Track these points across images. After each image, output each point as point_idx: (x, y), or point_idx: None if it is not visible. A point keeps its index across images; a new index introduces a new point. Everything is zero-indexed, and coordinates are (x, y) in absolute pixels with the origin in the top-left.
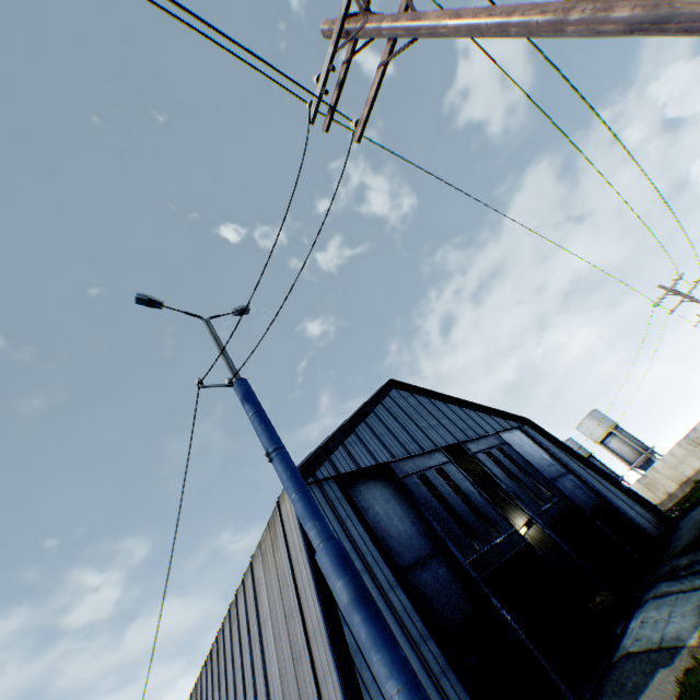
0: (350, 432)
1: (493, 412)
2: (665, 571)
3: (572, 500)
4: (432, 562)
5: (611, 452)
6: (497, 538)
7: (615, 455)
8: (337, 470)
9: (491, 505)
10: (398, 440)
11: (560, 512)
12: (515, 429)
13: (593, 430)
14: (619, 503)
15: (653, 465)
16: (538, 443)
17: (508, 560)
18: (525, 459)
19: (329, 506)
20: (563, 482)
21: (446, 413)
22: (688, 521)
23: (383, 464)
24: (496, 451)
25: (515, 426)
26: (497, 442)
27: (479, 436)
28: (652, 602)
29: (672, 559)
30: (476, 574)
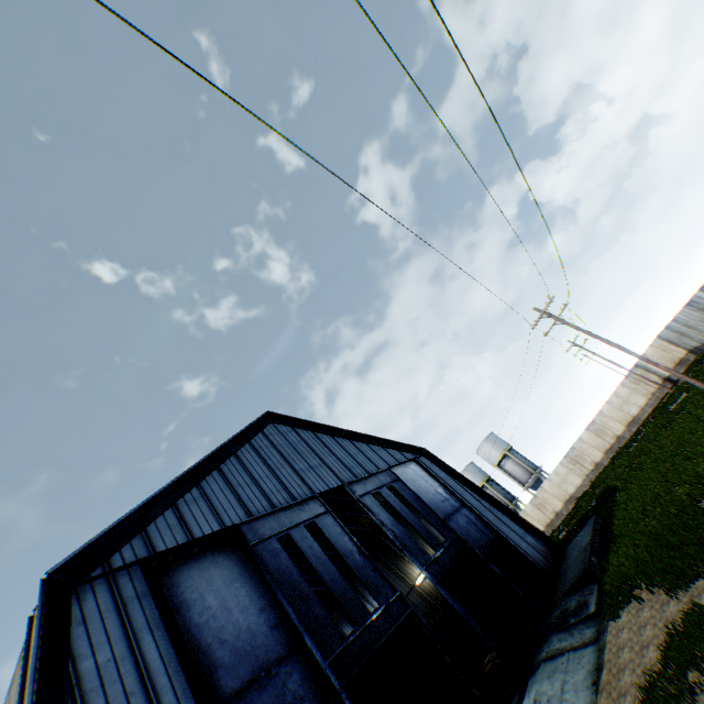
0: (191, 486)
1: (388, 444)
2: (557, 617)
3: (465, 540)
4: (280, 671)
5: (508, 474)
6: (374, 612)
7: (511, 477)
8: (152, 548)
9: (372, 565)
10: (262, 490)
11: (452, 558)
12: (411, 461)
13: (491, 453)
14: (512, 535)
15: (542, 485)
16: (434, 476)
17: (384, 643)
18: (418, 497)
19: (118, 614)
20: (458, 519)
21: (333, 449)
22: (574, 548)
23: (231, 527)
24: (386, 490)
25: (411, 457)
26: (388, 479)
27: (368, 475)
28: (545, 666)
29: (562, 599)
30: (337, 680)
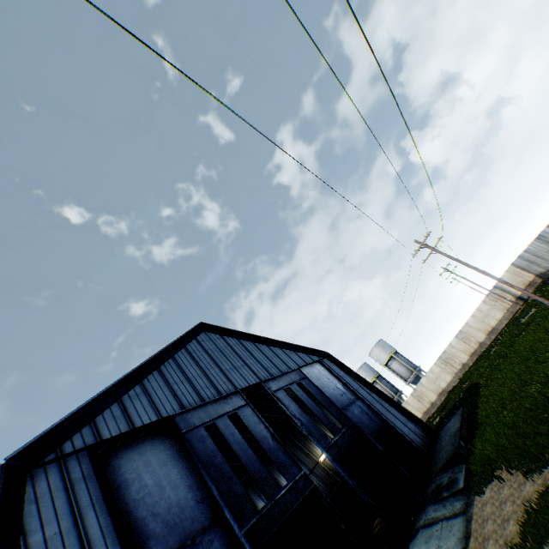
0: (134, 384)
1: (298, 349)
2: (432, 491)
3: (359, 427)
4: (203, 539)
5: (393, 372)
6: (283, 488)
7: (396, 374)
8: (99, 436)
9: (282, 448)
10: (194, 386)
11: (348, 442)
12: (316, 362)
13: (380, 355)
14: (397, 422)
15: (421, 381)
16: (334, 374)
17: (291, 514)
18: (321, 392)
19: (66, 493)
20: (353, 410)
21: (253, 353)
22: (446, 432)
23: (166, 418)
24: (295, 386)
25: (316, 359)
26: (297, 377)
27: (281, 373)
28: (423, 532)
29: (437, 476)
30: (251, 547)
